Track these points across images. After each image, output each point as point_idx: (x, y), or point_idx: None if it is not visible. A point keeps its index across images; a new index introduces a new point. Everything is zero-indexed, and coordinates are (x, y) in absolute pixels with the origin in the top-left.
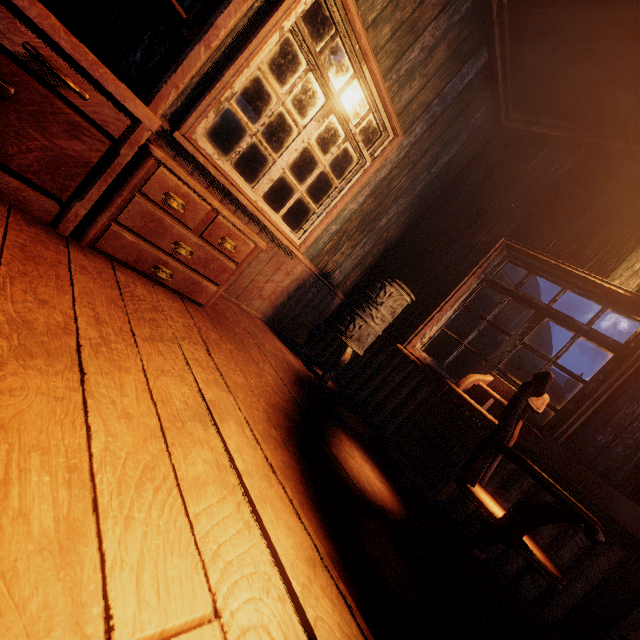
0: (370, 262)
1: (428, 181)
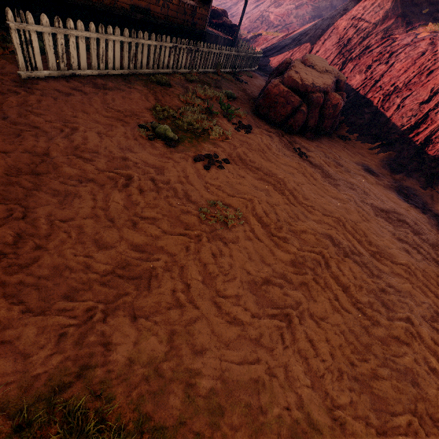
0: None
1: None
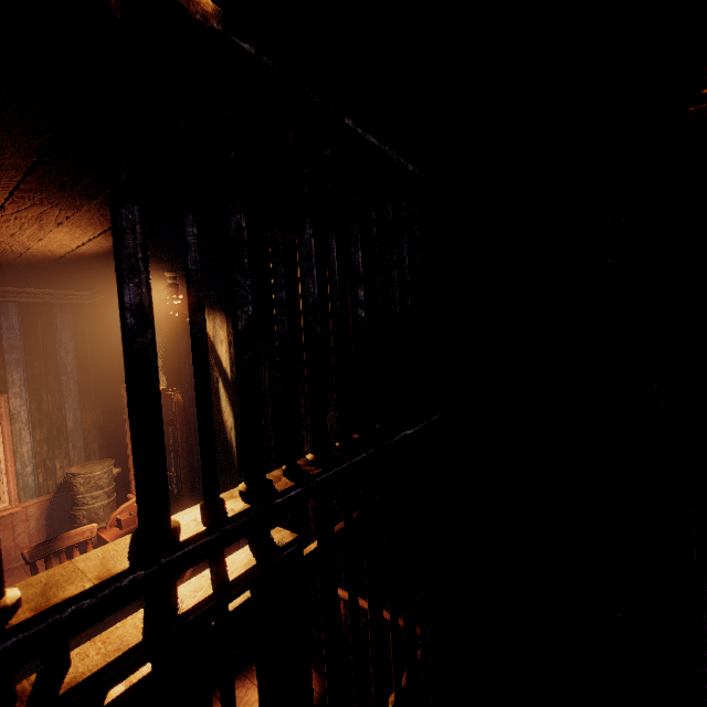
0: (99, 445)
1: (75, 376)
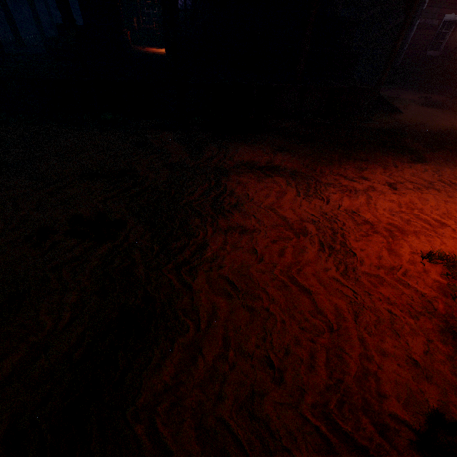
0: None
1: None
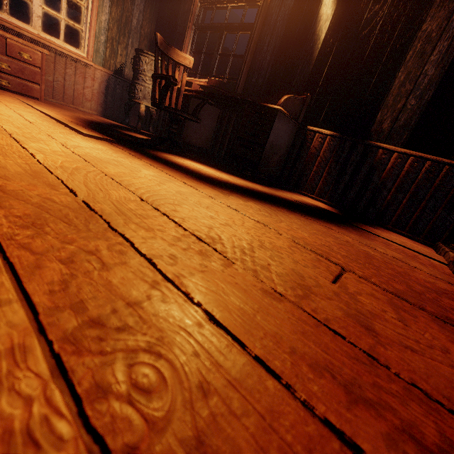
0: None
1: None
